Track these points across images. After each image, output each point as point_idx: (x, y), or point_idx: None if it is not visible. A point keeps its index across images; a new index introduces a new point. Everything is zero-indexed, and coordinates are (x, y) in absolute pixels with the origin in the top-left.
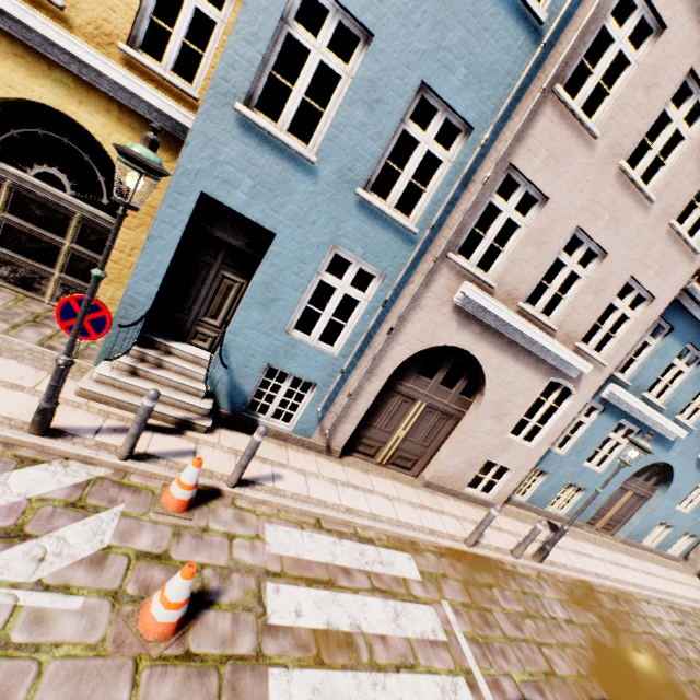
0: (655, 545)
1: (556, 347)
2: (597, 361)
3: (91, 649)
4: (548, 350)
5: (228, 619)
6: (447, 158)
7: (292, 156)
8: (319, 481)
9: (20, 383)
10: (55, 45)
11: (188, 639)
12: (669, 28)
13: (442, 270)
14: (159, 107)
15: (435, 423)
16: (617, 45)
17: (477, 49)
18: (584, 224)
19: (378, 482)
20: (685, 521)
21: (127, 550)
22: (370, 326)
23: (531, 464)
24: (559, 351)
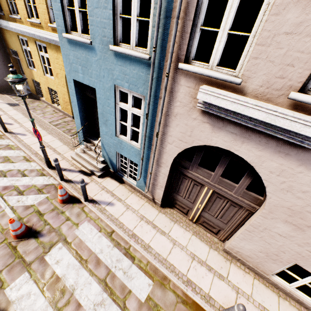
0: None
1: None
2: None
3: (2, 229)
4: None
5: (35, 245)
6: None
7: (85, 46)
8: (132, 214)
9: (61, 152)
10: None
11: (20, 243)
12: None
13: (180, 81)
14: None
15: (227, 208)
16: None
17: None
18: None
19: (177, 231)
20: None
21: (36, 208)
22: (144, 131)
23: None
24: None
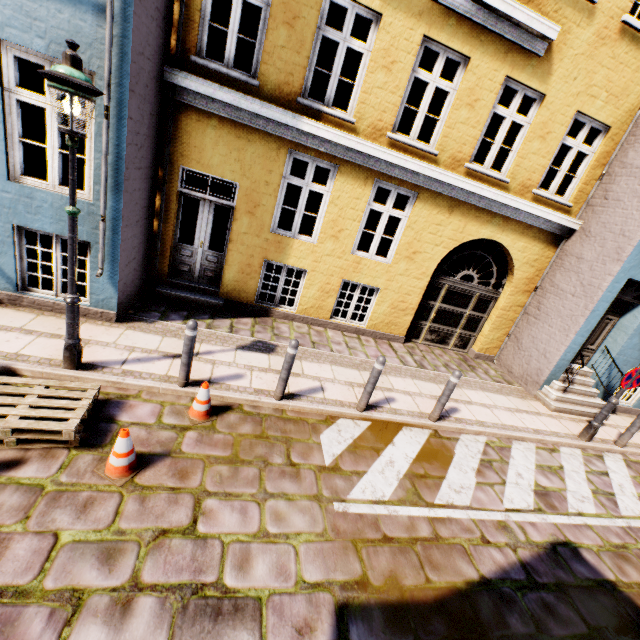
0: None
1: None
2: None
3: None
4: None
5: None
6: None
7: None
8: None
9: (533, 410)
10: (501, 205)
11: None
12: None
13: None
14: (554, 221)
15: None
16: None
17: None
18: None
19: None
20: None
21: None
22: None
23: None
24: None
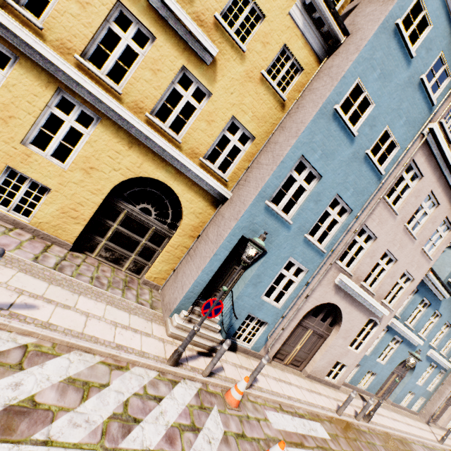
0: (406, 405)
1: (375, 303)
2: (390, 309)
3: None
4: (371, 304)
5: None
6: (340, 221)
7: (282, 221)
8: (271, 380)
9: (147, 331)
10: (173, 157)
11: None
12: (424, 177)
13: (332, 268)
14: (212, 185)
15: (315, 341)
16: (406, 181)
17: (358, 182)
18: (389, 248)
19: (290, 377)
20: (420, 390)
21: (231, 433)
22: (299, 295)
23: (356, 362)
24: (376, 305)
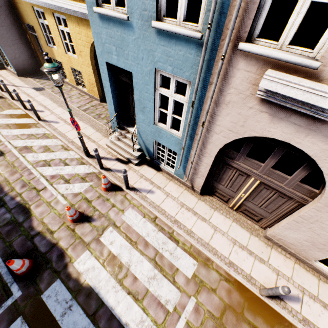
0: None
1: None
2: None
3: (59, 214)
4: None
5: (90, 229)
6: None
7: (120, 22)
8: (172, 202)
9: (95, 140)
10: None
11: (77, 226)
12: None
13: (238, 64)
14: None
15: (274, 198)
16: None
17: None
18: None
19: (217, 218)
20: None
21: (83, 195)
22: (188, 121)
23: None
24: None
